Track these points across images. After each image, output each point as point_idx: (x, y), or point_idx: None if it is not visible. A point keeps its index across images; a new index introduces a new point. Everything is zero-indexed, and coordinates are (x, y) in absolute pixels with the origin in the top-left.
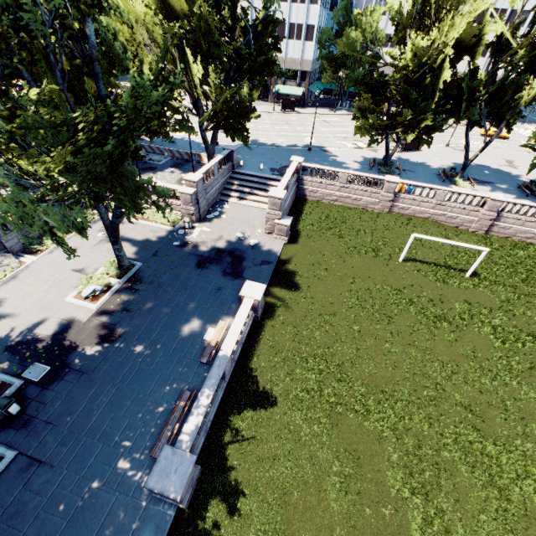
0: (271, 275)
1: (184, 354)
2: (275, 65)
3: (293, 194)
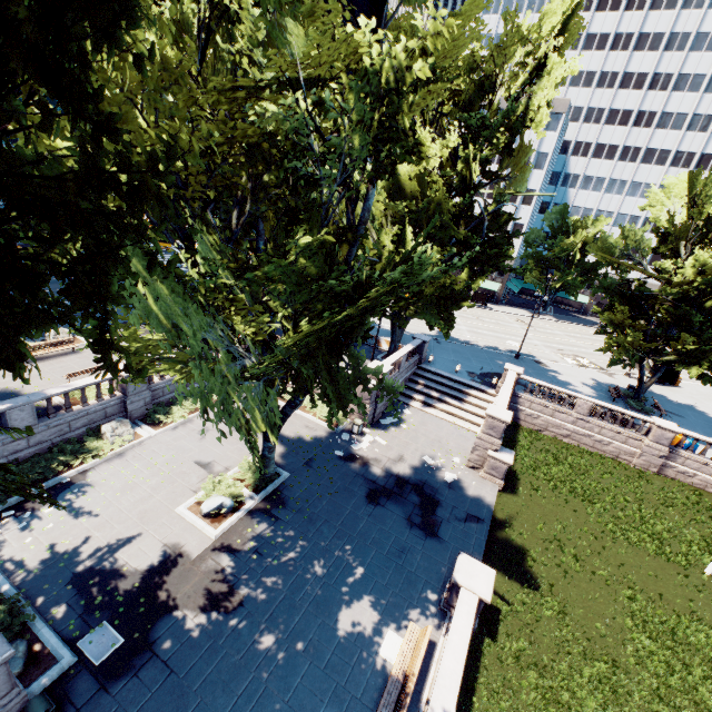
0: (483, 545)
1: (345, 682)
2: (507, 257)
3: None
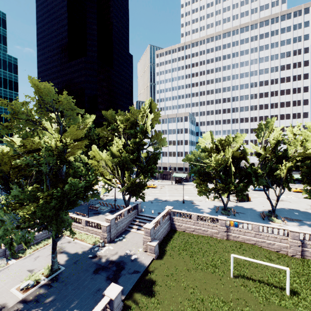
0: (137, 282)
1: None
2: (154, 169)
3: (167, 227)
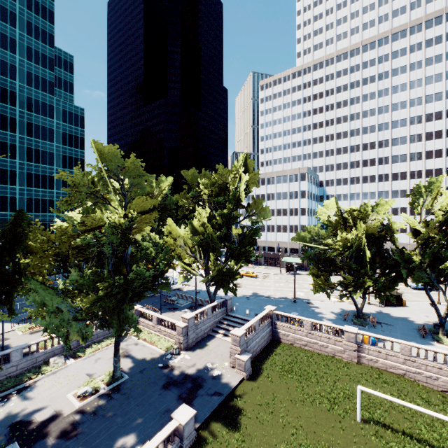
0: (217, 408)
1: None
2: (249, 251)
3: (266, 335)
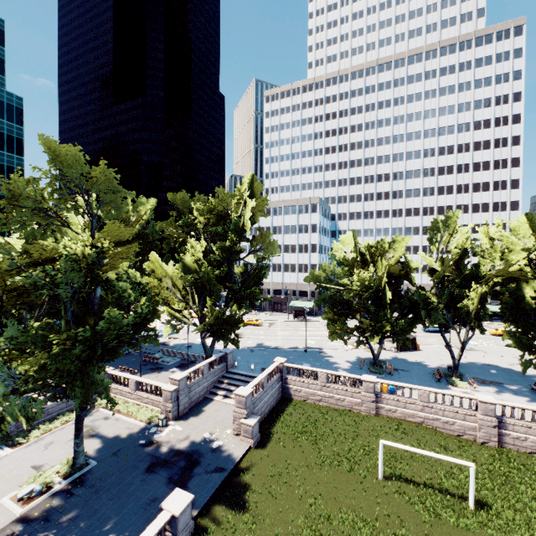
0: (220, 487)
1: None
2: (256, 293)
3: (276, 393)
